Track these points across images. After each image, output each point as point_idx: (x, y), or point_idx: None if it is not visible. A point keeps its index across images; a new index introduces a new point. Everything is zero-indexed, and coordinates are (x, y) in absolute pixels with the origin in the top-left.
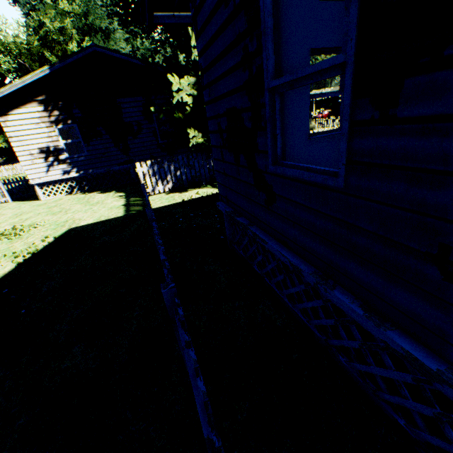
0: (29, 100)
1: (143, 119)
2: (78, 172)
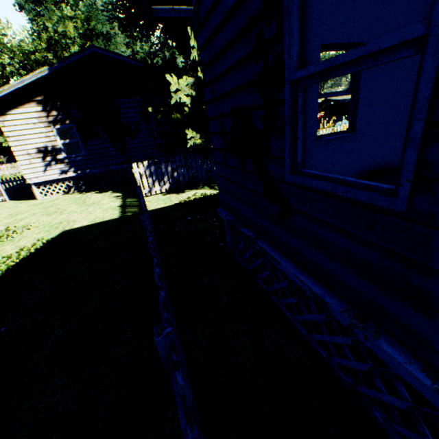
0: (27, 101)
1: (141, 120)
2: (76, 172)
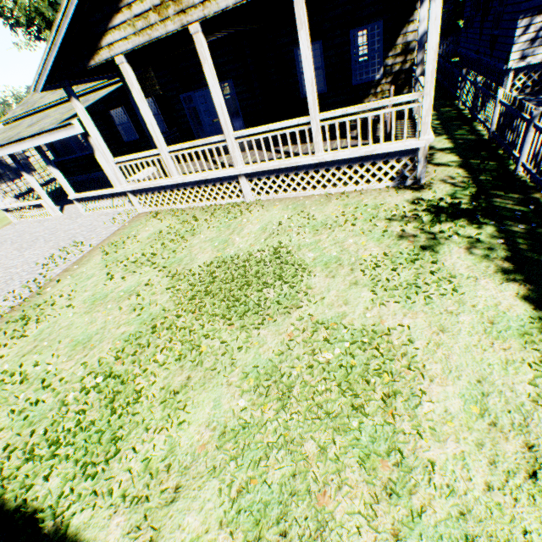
0: None
1: None
2: None
